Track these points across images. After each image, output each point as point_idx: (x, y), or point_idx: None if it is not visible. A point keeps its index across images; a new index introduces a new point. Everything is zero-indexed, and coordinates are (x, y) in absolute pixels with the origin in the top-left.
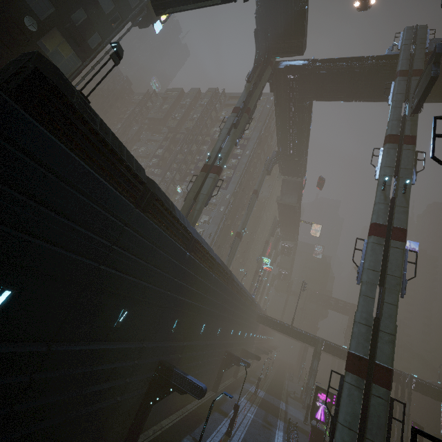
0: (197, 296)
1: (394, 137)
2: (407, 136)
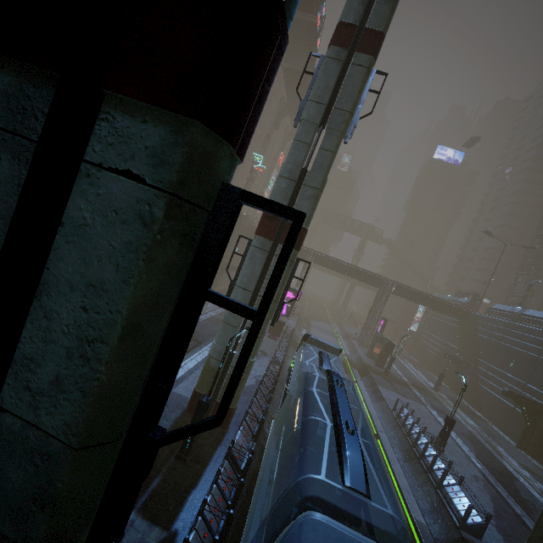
0: None
1: None
2: None
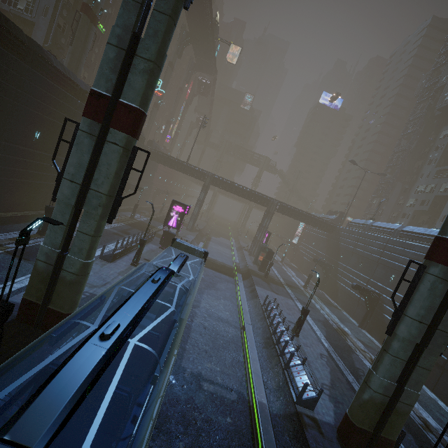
0: None
1: None
2: None
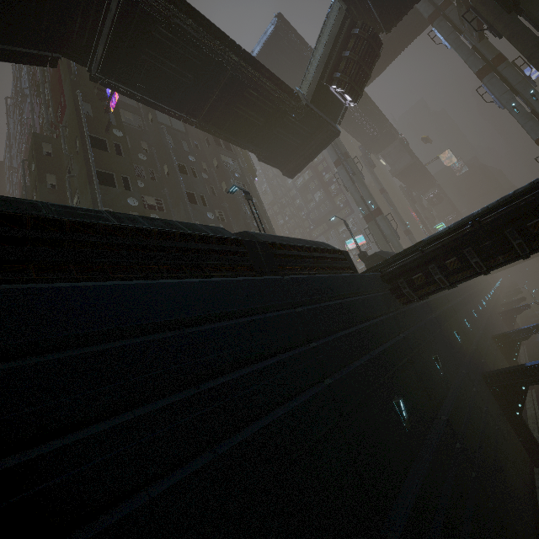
0: (464, 290)
1: (483, 70)
2: (493, 60)
